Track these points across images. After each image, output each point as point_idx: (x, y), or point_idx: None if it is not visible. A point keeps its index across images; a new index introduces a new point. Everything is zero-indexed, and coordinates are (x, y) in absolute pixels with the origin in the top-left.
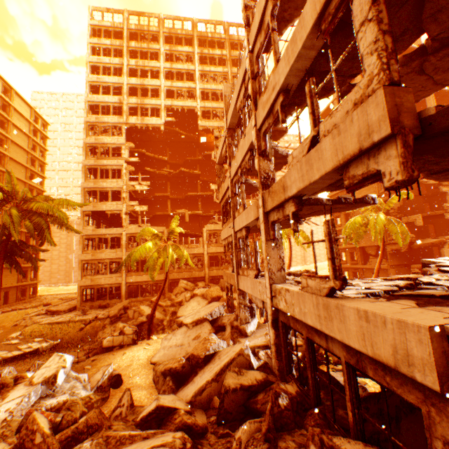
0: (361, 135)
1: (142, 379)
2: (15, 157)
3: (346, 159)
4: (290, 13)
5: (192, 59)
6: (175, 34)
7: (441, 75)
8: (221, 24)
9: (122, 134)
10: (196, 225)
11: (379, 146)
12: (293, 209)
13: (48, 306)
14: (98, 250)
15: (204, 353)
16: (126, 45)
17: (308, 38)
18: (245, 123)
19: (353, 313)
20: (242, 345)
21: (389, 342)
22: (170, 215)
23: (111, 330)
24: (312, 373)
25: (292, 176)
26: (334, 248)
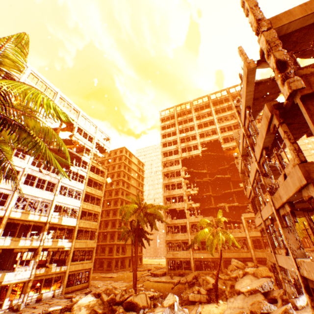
0: (298, 180)
1: None
2: (132, 184)
3: (297, 189)
4: (259, 108)
5: (210, 113)
6: (199, 106)
7: None
8: (224, 90)
9: (179, 163)
10: (235, 213)
11: (307, 185)
12: (288, 209)
13: (150, 271)
14: (174, 234)
15: (259, 310)
16: (176, 120)
17: (266, 133)
18: (250, 155)
19: None
20: (286, 305)
21: None
22: (214, 208)
23: (189, 292)
24: None
25: (281, 191)
26: None
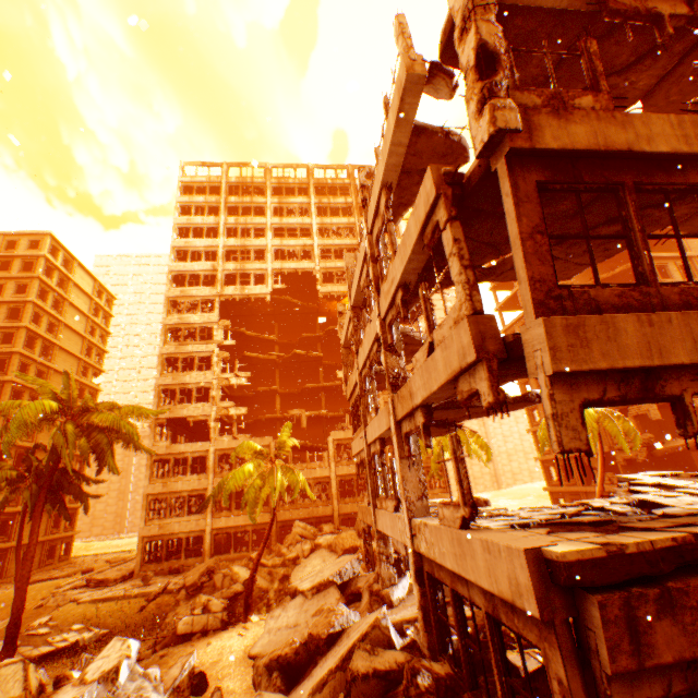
0: (460, 354)
1: (237, 681)
2: (66, 346)
3: (453, 374)
4: (408, 199)
5: (308, 210)
6: (285, 184)
7: (579, 258)
8: (344, 168)
9: (214, 309)
10: (319, 431)
11: (474, 367)
12: (422, 420)
13: (90, 574)
14: (173, 478)
15: (327, 630)
16: (224, 201)
17: (415, 247)
18: (371, 306)
19: (479, 544)
20: (378, 612)
21: (505, 573)
22: (280, 418)
23: (187, 609)
24: (463, 641)
25: (417, 382)
26: (460, 468)
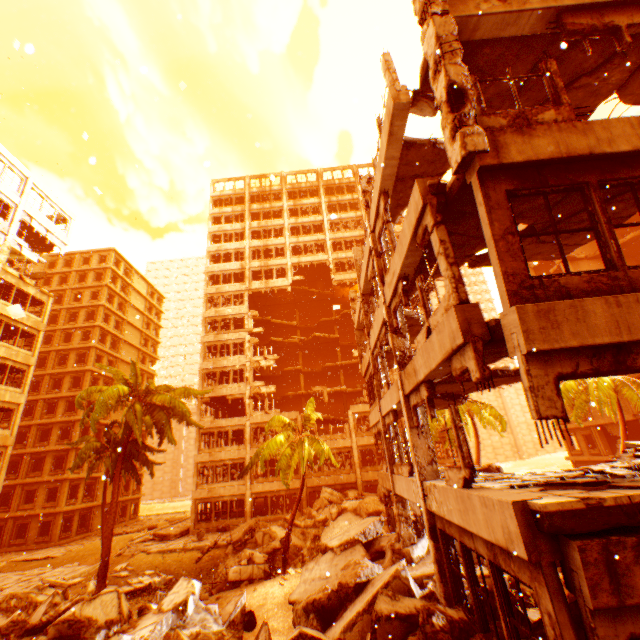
0: (450, 337)
1: (279, 621)
2: (129, 339)
3: (446, 354)
4: (404, 200)
5: (319, 208)
6: (298, 188)
7: (567, 240)
8: (349, 168)
9: (244, 302)
10: (340, 405)
11: (463, 348)
12: (426, 393)
13: (155, 530)
14: (217, 448)
15: (354, 579)
16: (248, 208)
17: (410, 246)
18: (378, 294)
19: (477, 500)
20: (397, 564)
21: (499, 523)
22: (304, 395)
23: (234, 562)
24: (473, 589)
25: (419, 361)
26: (459, 435)
